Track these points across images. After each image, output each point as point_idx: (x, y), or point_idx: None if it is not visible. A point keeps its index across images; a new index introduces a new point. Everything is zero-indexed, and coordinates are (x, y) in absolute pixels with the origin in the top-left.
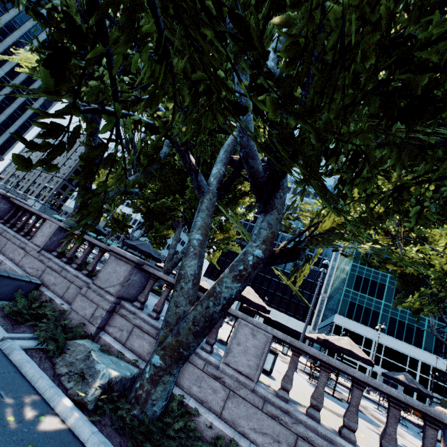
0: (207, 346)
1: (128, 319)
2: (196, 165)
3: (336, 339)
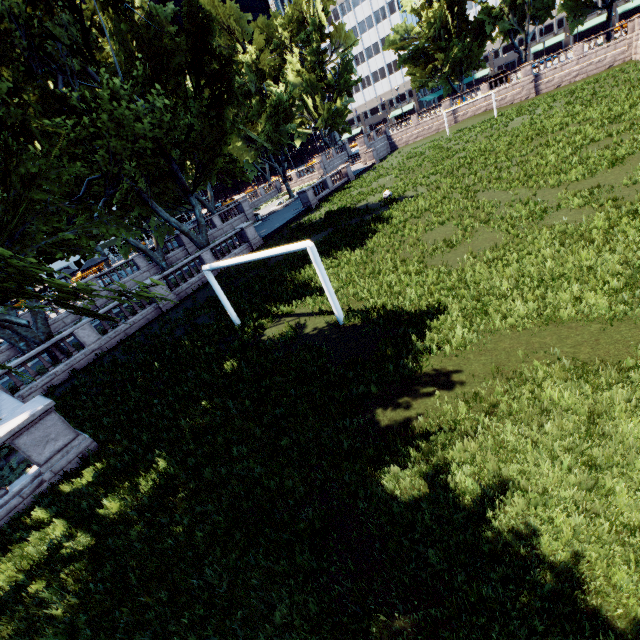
0: None
1: None
2: None
3: None
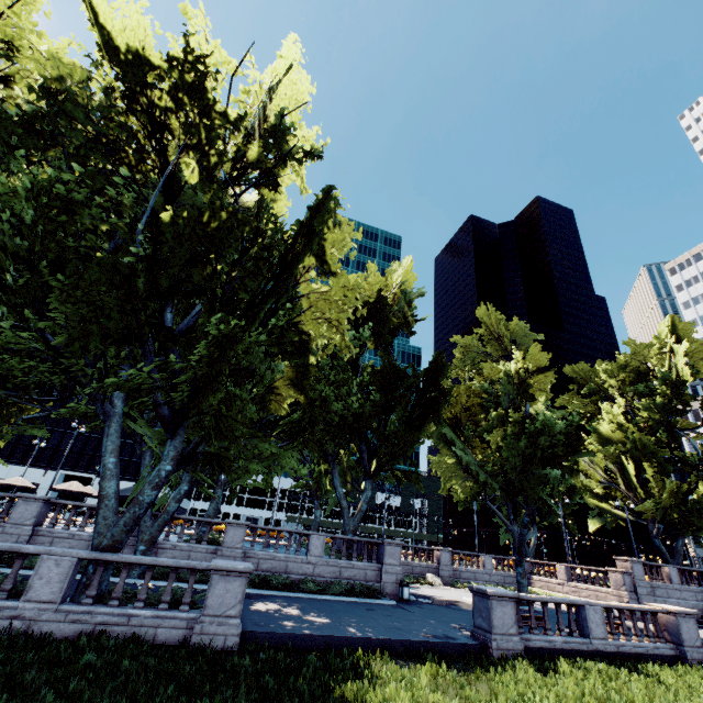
0: None
1: None
2: None
3: (61, 485)
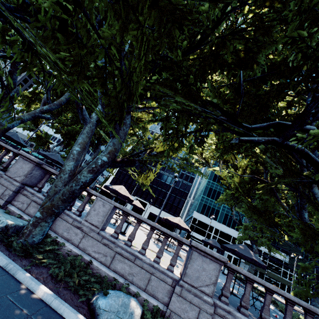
0: (77, 212)
1: (28, 197)
2: (81, 104)
3: (172, 218)
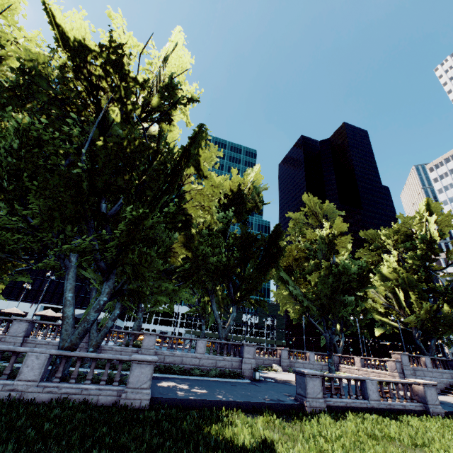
0: None
1: None
2: None
3: (41, 312)
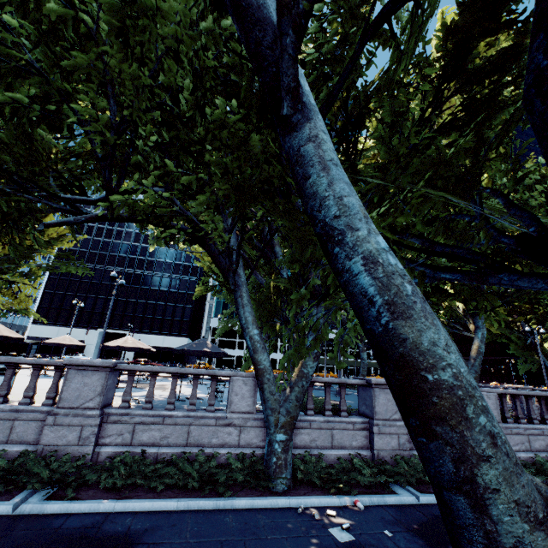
0: None
1: None
2: None
3: (114, 341)
